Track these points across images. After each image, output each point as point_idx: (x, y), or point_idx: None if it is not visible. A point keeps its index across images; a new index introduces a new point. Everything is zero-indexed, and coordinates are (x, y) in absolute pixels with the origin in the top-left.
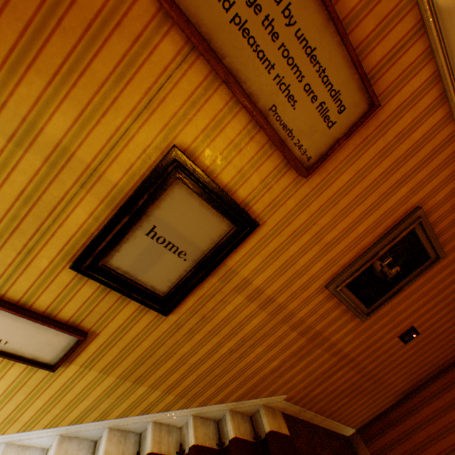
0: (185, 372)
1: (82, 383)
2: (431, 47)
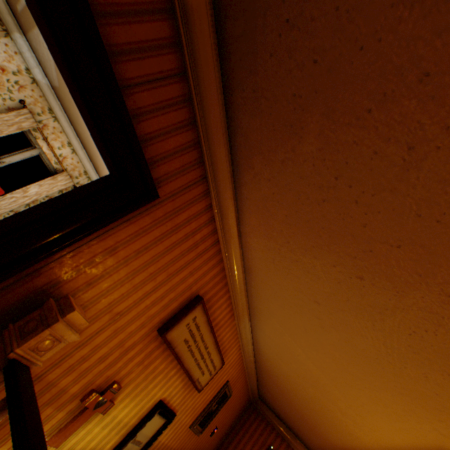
0: None
1: None
2: (239, 340)
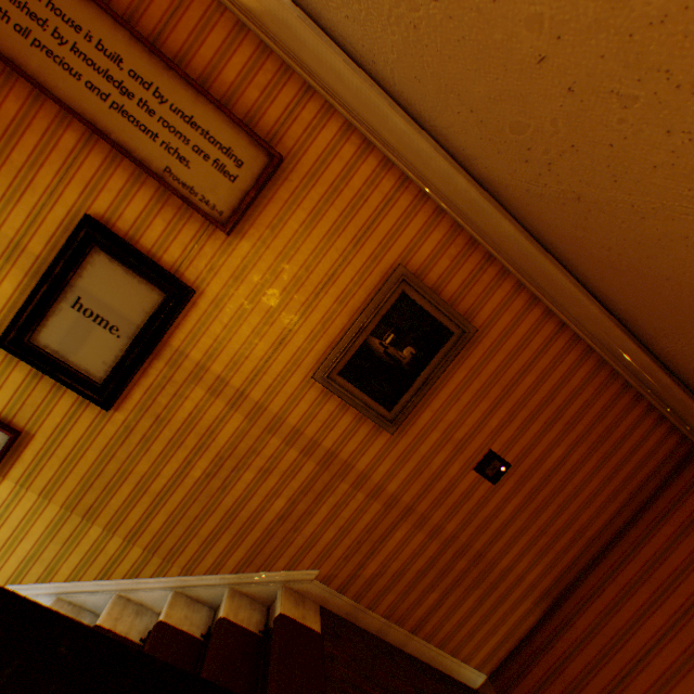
0: (151, 508)
1: (19, 511)
2: (328, 102)
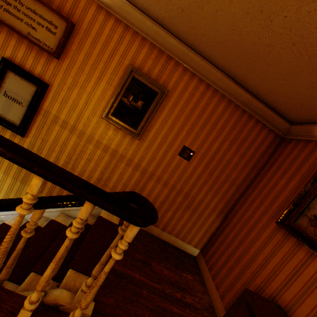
0: None
1: None
2: None
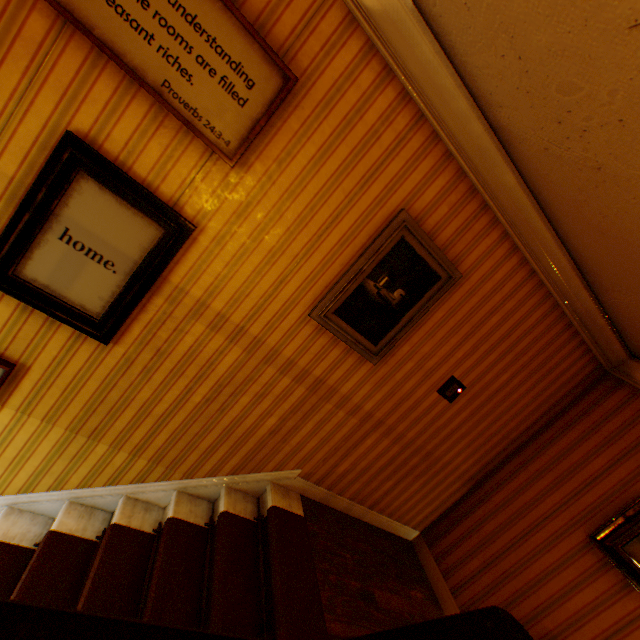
0: (154, 428)
1: (23, 435)
2: (352, 14)
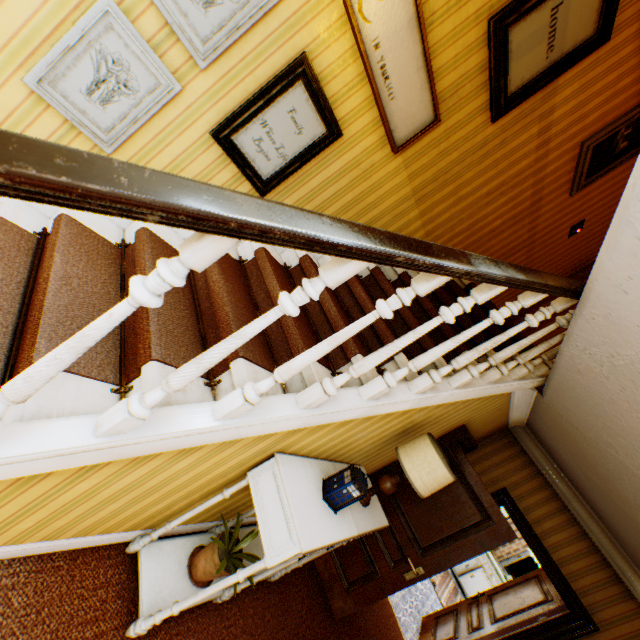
0: (448, 207)
1: (388, 186)
2: None
